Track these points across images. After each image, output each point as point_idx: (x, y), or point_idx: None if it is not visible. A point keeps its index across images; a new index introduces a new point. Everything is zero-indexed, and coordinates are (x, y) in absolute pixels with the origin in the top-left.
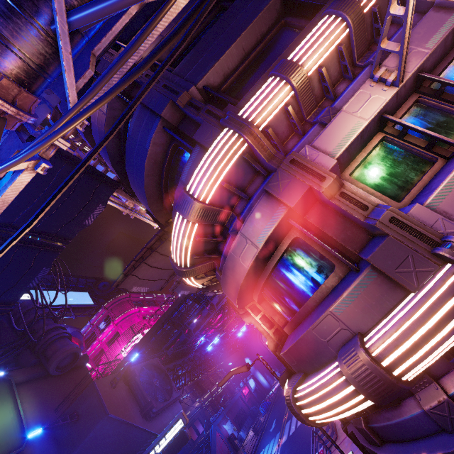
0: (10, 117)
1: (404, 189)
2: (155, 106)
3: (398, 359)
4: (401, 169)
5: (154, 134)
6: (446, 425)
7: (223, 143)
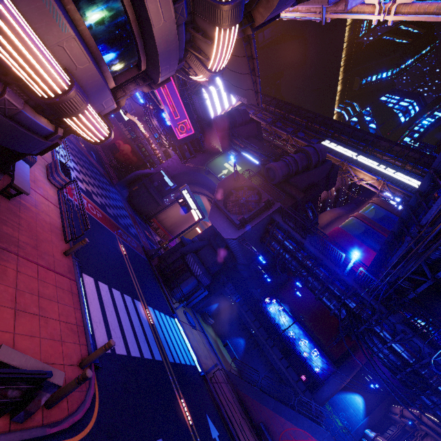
0: None
1: None
2: None
3: None
4: None
5: None
6: None
7: None
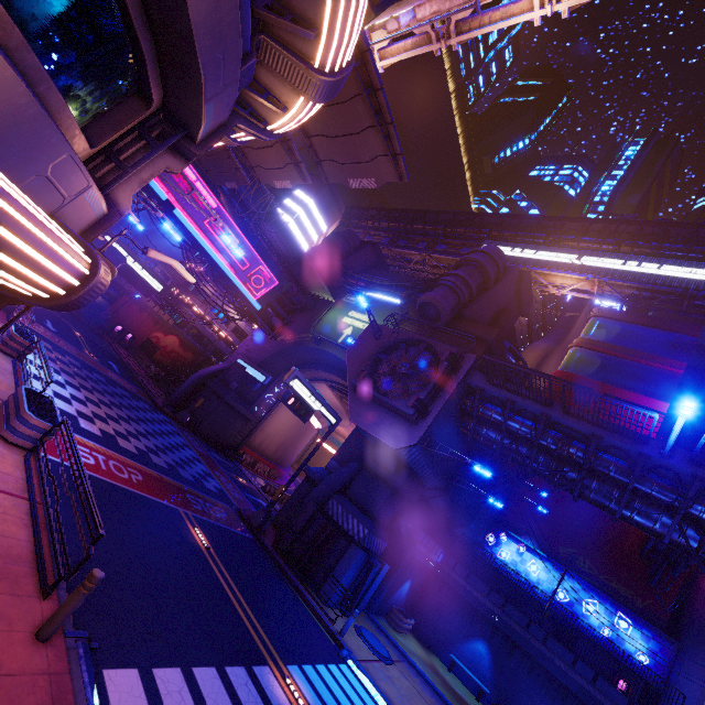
0: None
1: None
2: None
3: None
4: None
5: None
6: None
7: None
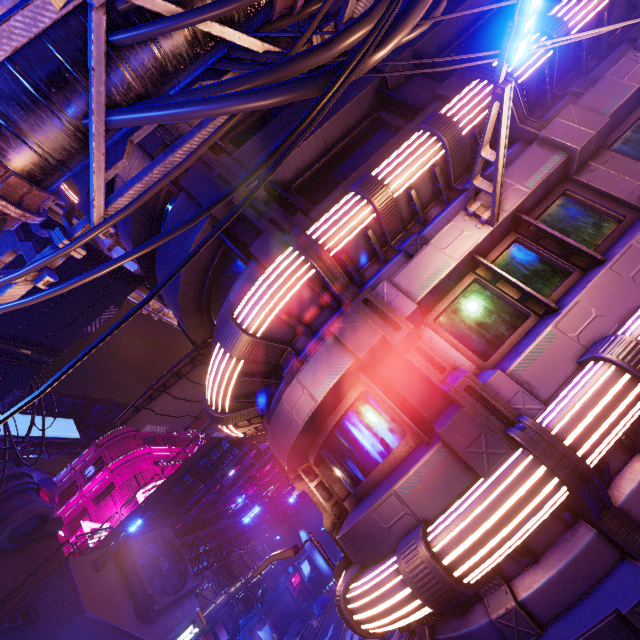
0: (11, 217)
1: (493, 345)
2: (205, 200)
3: (460, 557)
4: (492, 319)
5: (200, 234)
6: (513, 639)
7: (286, 266)
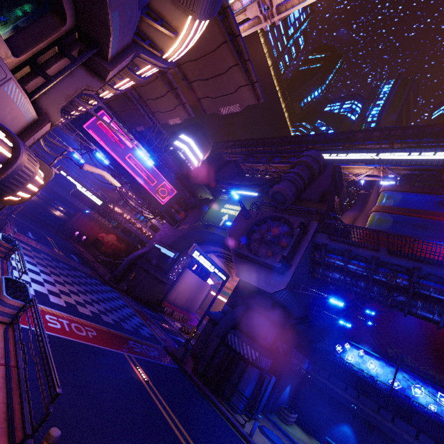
0: None
1: None
2: None
3: None
4: None
5: None
6: None
7: None
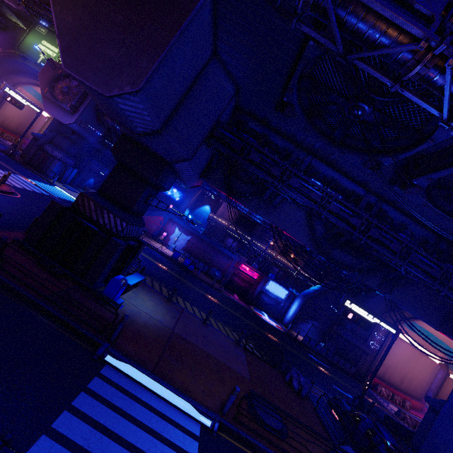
0: None
1: None
2: None
3: None
4: None
5: None
6: None
7: None
